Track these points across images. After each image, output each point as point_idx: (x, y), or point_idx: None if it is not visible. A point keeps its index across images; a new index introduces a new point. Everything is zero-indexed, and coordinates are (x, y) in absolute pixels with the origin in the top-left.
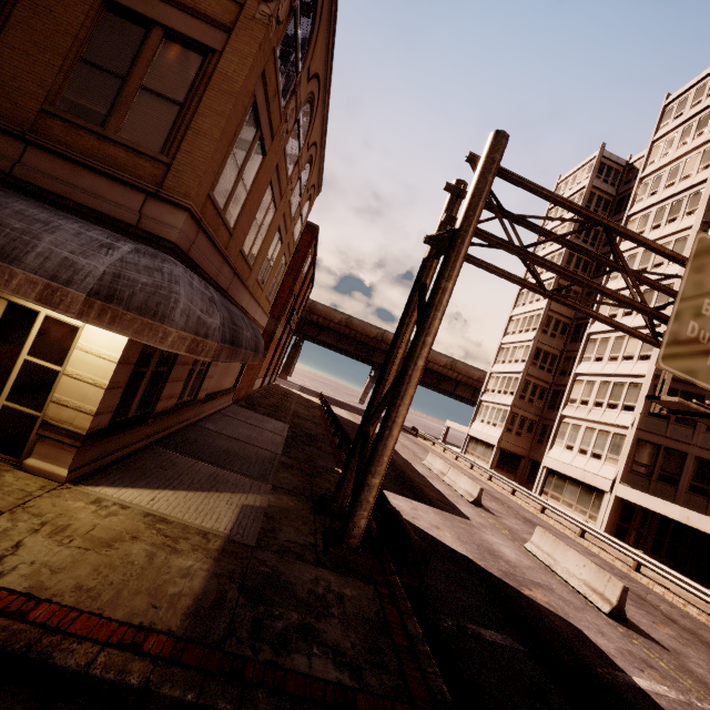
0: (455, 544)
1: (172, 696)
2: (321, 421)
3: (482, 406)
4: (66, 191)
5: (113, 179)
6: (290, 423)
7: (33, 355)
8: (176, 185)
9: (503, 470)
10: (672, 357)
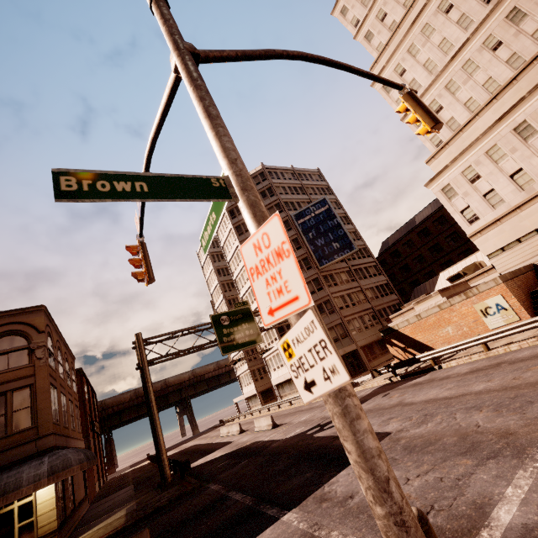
0: (221, 454)
1: (130, 524)
2: (153, 468)
3: (240, 378)
4: (5, 462)
5: (21, 445)
6: (133, 483)
7: (20, 523)
8: (43, 429)
9: (269, 402)
10: (225, 350)
